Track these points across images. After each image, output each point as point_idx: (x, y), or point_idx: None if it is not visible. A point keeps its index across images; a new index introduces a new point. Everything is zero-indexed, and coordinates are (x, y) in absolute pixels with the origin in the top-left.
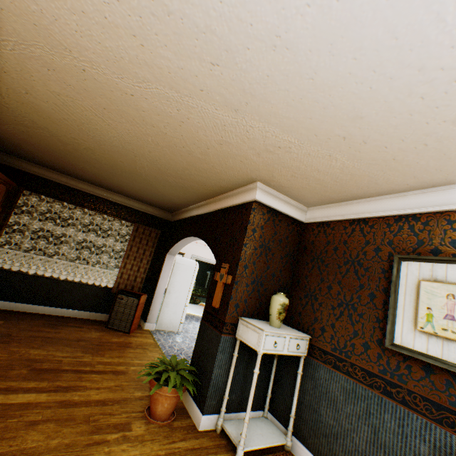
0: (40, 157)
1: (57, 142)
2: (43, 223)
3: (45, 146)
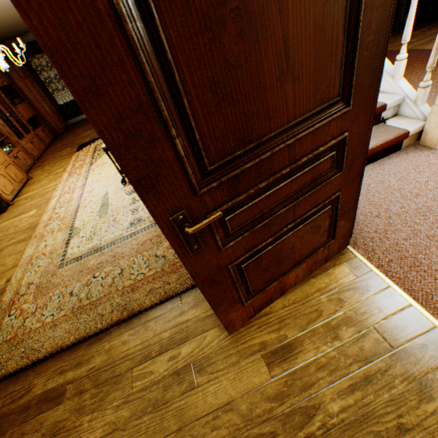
0: (11, 36)
1: (8, 28)
2: (53, 72)
3: (7, 32)
